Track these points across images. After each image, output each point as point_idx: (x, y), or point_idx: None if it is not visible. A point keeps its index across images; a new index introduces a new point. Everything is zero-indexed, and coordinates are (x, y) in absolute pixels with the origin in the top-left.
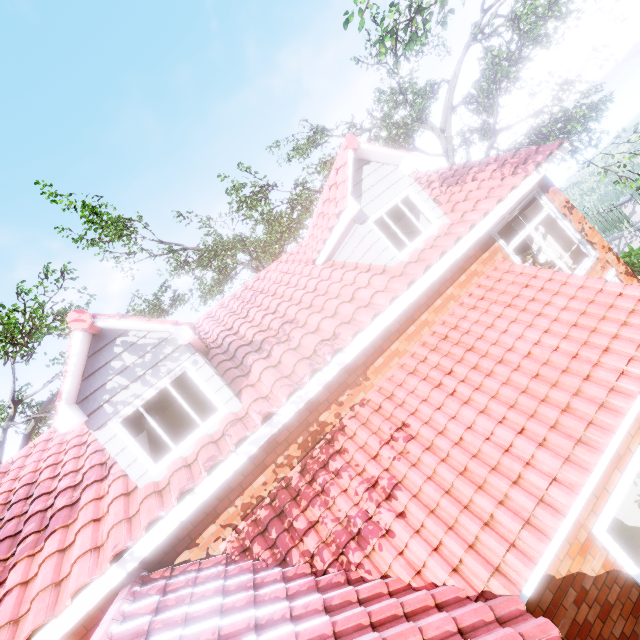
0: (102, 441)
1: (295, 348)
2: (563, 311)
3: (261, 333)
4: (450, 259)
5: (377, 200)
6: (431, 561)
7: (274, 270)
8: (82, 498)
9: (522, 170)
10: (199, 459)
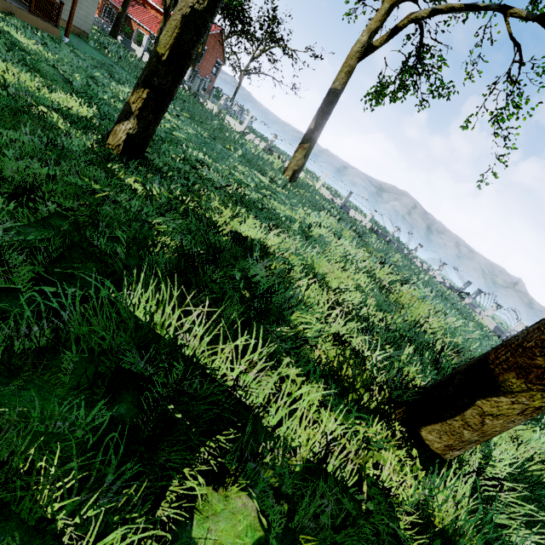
0: None
1: None
2: None
3: None
4: None
5: None
6: (130, 10)
7: None
8: None
9: None
10: None
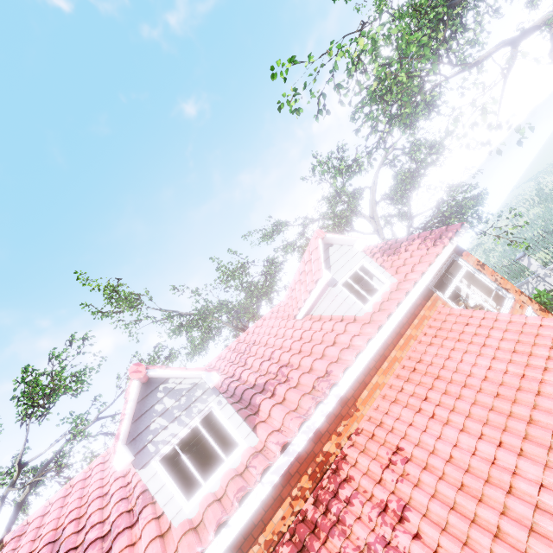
0: (145, 479)
1: (295, 386)
2: (501, 341)
3: (262, 377)
4: (404, 307)
5: (342, 269)
6: None
7: (260, 326)
8: (115, 546)
9: (440, 243)
10: (229, 492)
